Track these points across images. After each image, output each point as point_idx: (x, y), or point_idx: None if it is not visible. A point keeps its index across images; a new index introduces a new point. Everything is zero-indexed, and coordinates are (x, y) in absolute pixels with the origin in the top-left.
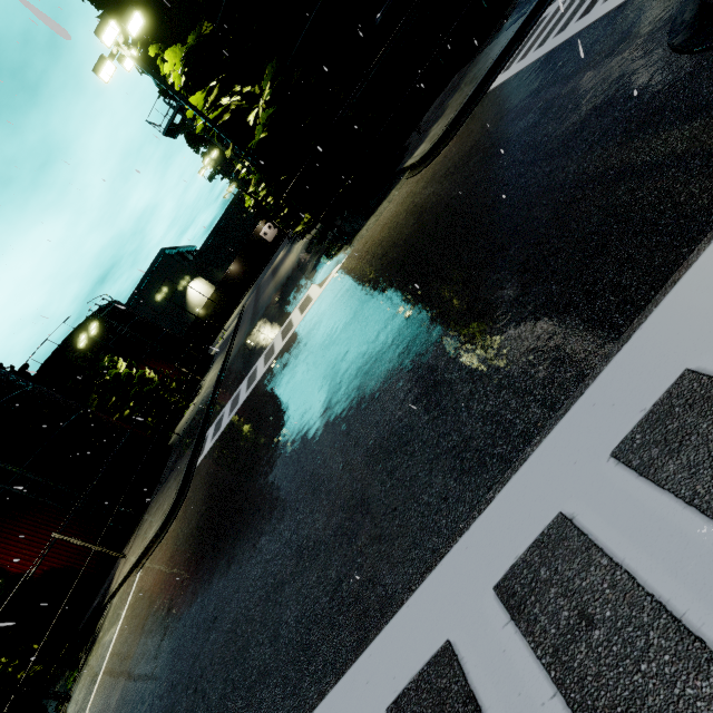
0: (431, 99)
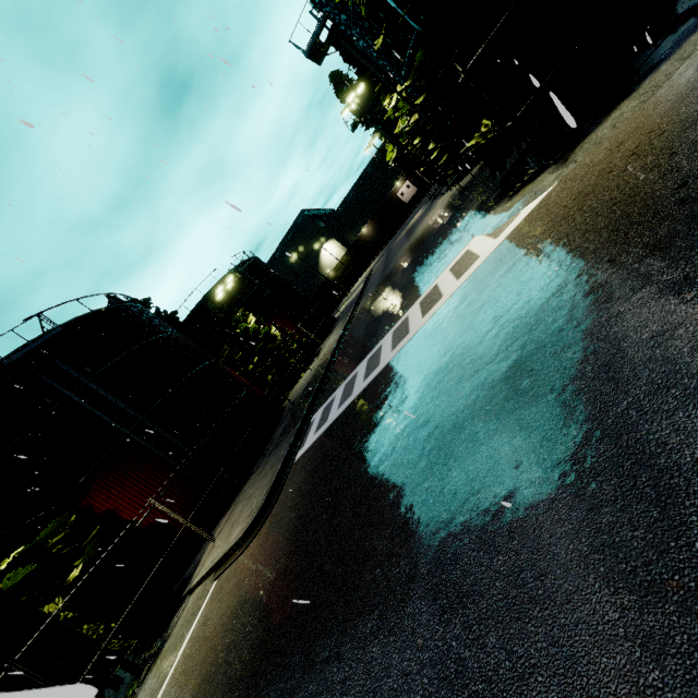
0: None
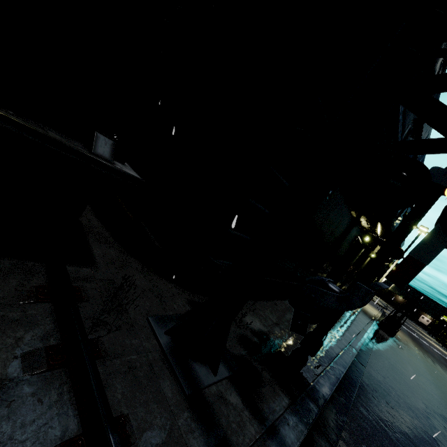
0: None
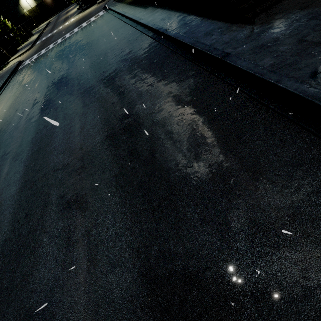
0: None
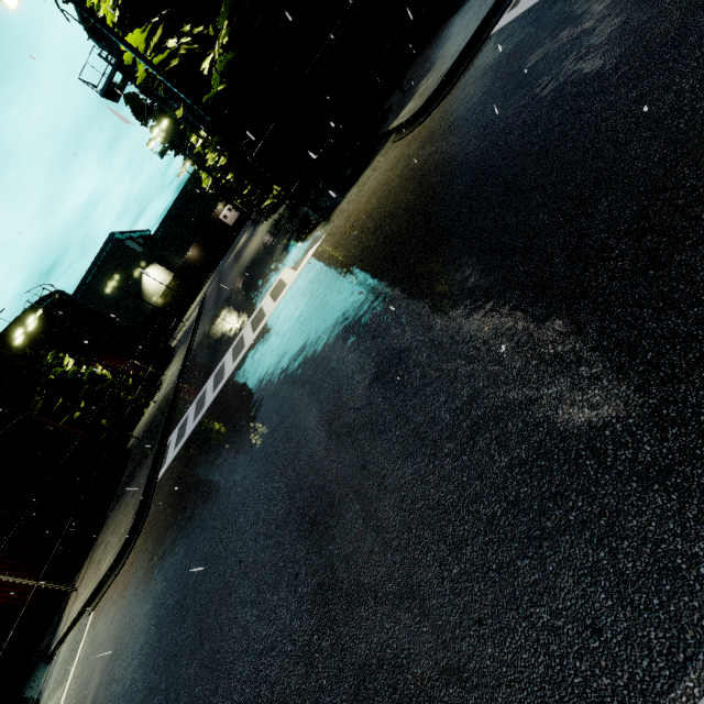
0: (412, 57)
